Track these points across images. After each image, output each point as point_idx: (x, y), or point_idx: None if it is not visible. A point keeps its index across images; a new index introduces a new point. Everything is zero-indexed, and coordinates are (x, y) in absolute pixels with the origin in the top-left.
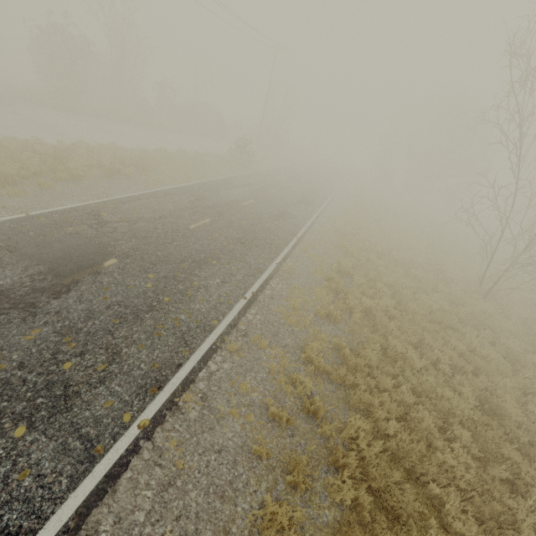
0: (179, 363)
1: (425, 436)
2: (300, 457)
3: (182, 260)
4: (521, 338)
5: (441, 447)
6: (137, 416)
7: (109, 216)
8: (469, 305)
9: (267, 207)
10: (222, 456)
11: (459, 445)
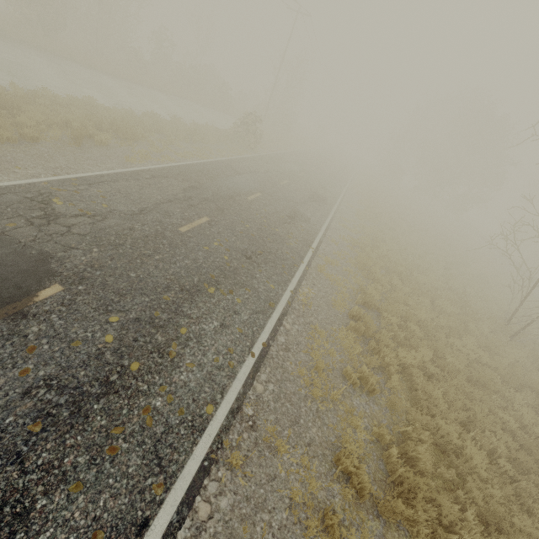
0: (144, 520)
1: None
2: None
3: (166, 287)
4: None
5: None
6: None
7: (64, 205)
8: (502, 352)
9: (276, 204)
10: None
11: None
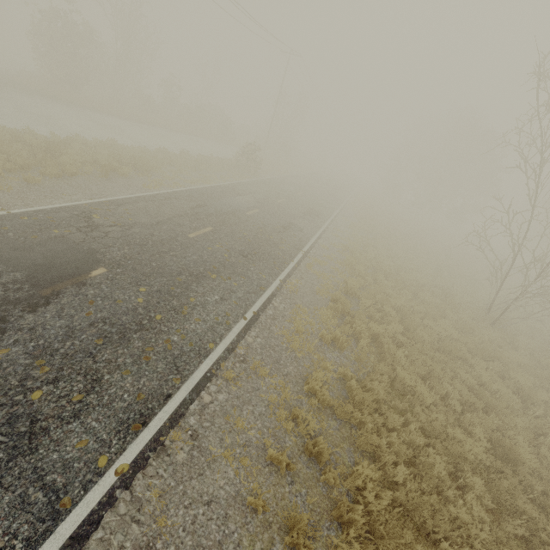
0: (168, 394)
1: (435, 484)
2: (300, 510)
3: (179, 273)
4: (530, 372)
5: (453, 497)
6: (115, 459)
7: (101, 219)
8: (477, 333)
9: (272, 218)
10: (211, 509)
11: (472, 497)
